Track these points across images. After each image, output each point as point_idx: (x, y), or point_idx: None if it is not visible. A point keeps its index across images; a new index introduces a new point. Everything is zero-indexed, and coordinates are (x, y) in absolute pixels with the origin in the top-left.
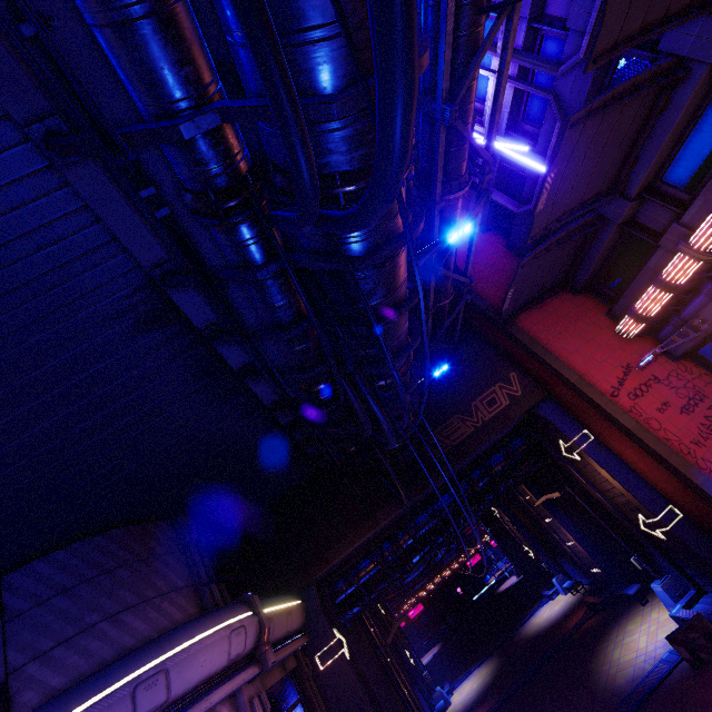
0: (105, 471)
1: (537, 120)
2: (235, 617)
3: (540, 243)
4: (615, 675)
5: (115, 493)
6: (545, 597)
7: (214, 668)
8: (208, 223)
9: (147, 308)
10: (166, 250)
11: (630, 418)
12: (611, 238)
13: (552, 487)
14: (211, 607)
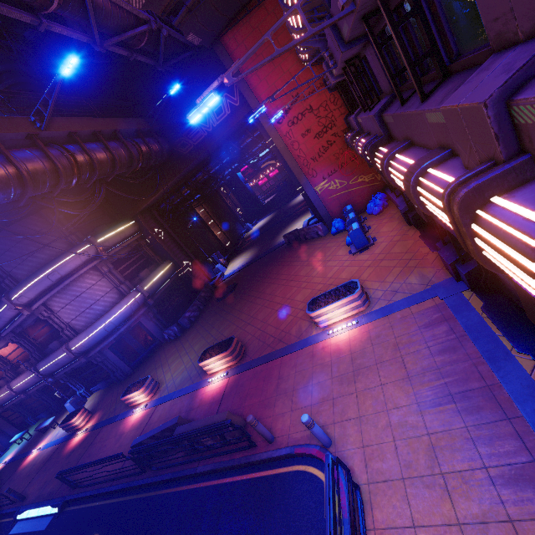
0: None
1: None
2: (81, 249)
3: None
4: (279, 238)
5: None
6: None
7: (77, 266)
8: None
9: None
10: None
11: (281, 142)
12: None
13: None
14: (74, 244)
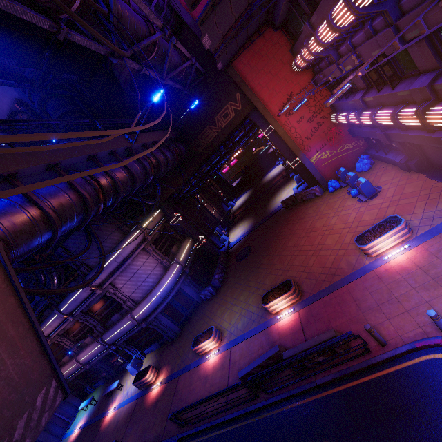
0: None
1: None
2: (134, 235)
3: None
4: (272, 206)
5: None
6: (276, 164)
7: (133, 248)
8: None
9: None
10: None
11: (282, 130)
12: (285, 6)
13: None
14: (126, 232)
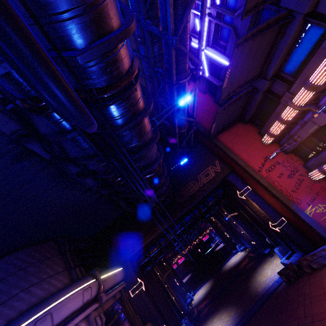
0: (14, 224)
1: (226, 39)
2: (86, 283)
3: (229, 99)
4: (258, 287)
5: (22, 233)
6: (233, 253)
7: (75, 308)
8: (32, 113)
9: (17, 151)
10: (18, 124)
11: (266, 181)
12: (260, 98)
13: (235, 209)
14: (76, 279)
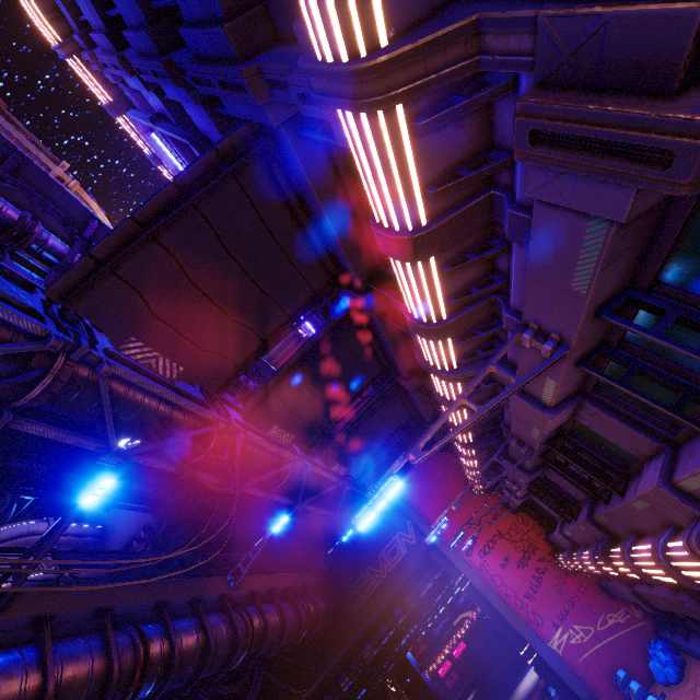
0: None
1: None
2: None
3: None
4: None
5: None
6: None
7: None
8: None
9: None
10: None
11: (478, 578)
12: (436, 432)
13: None
14: None
